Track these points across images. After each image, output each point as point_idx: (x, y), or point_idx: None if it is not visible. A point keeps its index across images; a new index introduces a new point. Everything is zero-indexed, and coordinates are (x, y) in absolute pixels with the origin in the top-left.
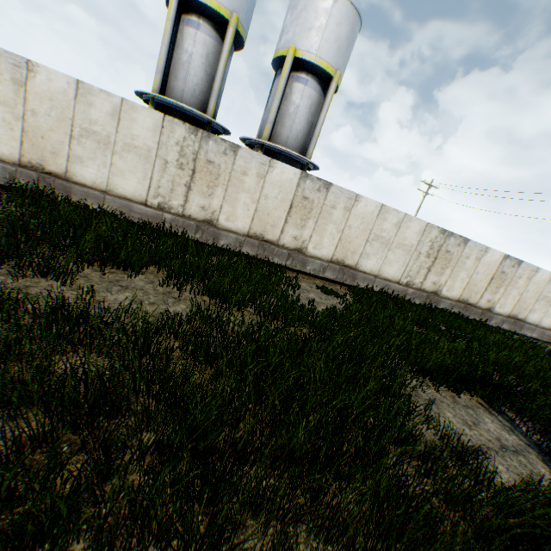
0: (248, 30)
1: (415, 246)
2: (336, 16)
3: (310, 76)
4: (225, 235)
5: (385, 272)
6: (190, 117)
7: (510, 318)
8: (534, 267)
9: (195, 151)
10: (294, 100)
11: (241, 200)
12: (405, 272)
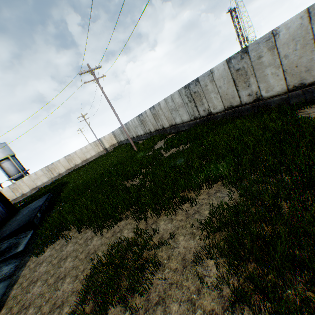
0: None
1: (44, 173)
2: None
3: (4, 161)
4: None
5: (44, 181)
6: None
7: (84, 161)
8: (74, 152)
9: None
10: (6, 167)
11: None
12: (48, 178)
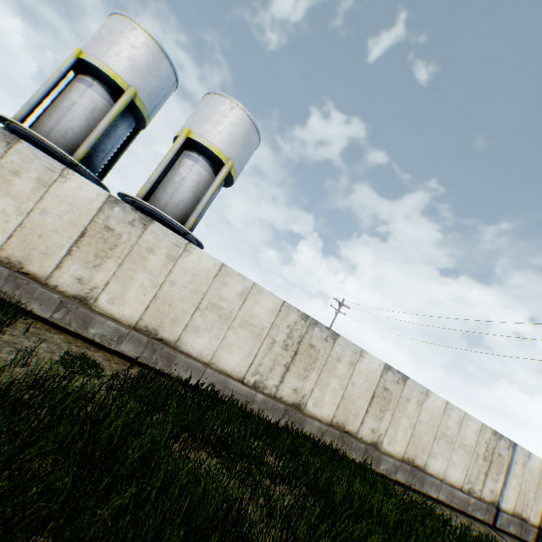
0: (152, 111)
1: (267, 330)
2: (231, 118)
3: (202, 156)
4: None
5: (222, 360)
6: (53, 154)
7: (407, 464)
8: (424, 388)
9: None
10: (182, 171)
11: (0, 205)
12: (252, 366)
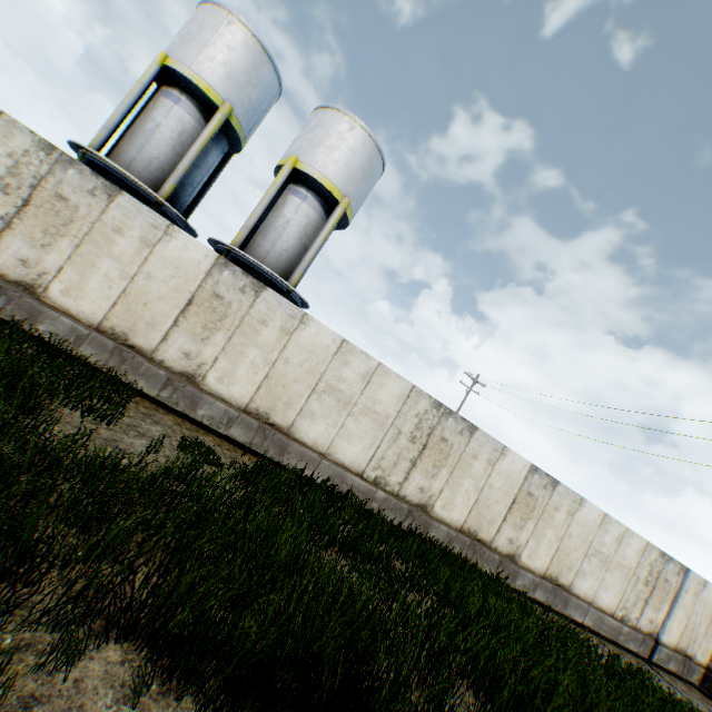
0: (249, 131)
1: (393, 418)
2: (350, 142)
3: (311, 192)
4: (54, 317)
5: (339, 451)
6: (135, 191)
7: (549, 581)
8: (577, 496)
9: (40, 174)
10: (286, 212)
11: (102, 268)
12: (373, 459)
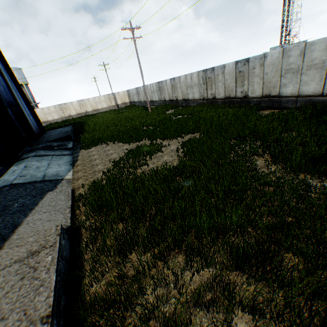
0: None
1: (56, 110)
2: None
3: None
4: None
5: (55, 118)
6: None
7: (94, 110)
8: (87, 98)
9: None
10: None
11: None
12: (59, 116)
